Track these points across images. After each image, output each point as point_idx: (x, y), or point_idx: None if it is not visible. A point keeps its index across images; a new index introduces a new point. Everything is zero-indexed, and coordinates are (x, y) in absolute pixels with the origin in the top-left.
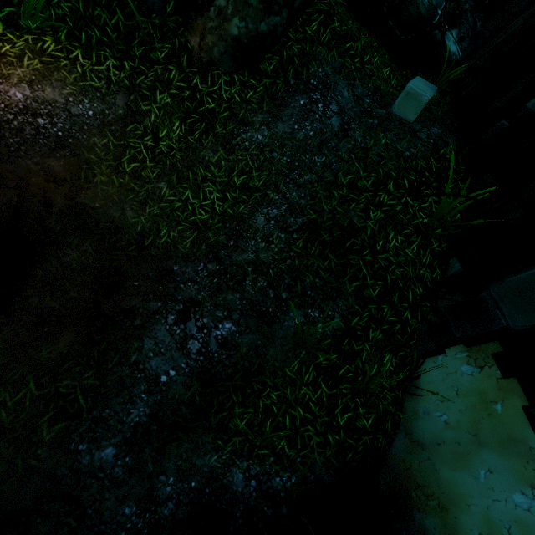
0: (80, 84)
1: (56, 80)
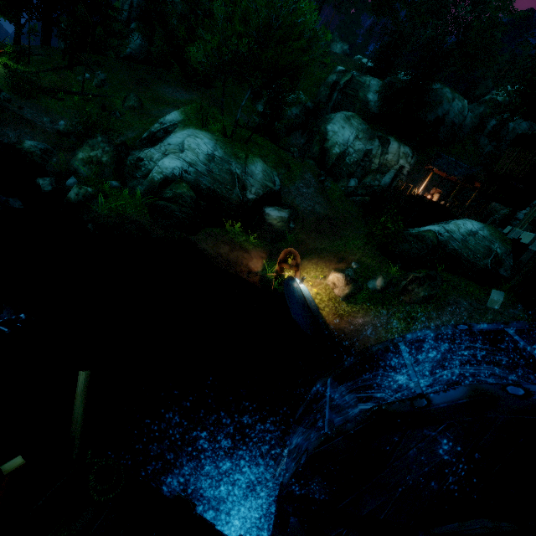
0: (373, 315)
1: (368, 315)
